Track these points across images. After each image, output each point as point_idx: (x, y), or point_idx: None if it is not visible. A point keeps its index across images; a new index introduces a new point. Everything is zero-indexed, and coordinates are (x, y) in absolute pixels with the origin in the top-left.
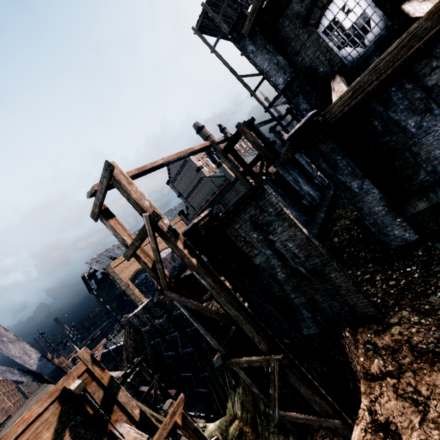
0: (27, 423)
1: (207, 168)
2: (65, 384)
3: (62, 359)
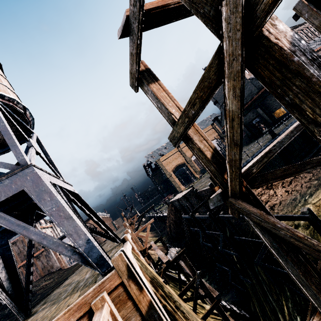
0: None
1: (247, 70)
2: (91, 305)
3: (124, 223)
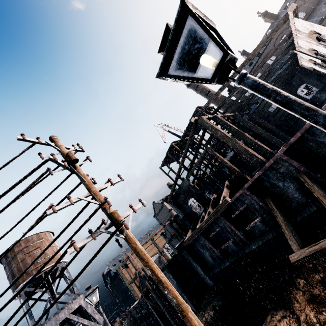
0: None
1: None
2: None
3: None
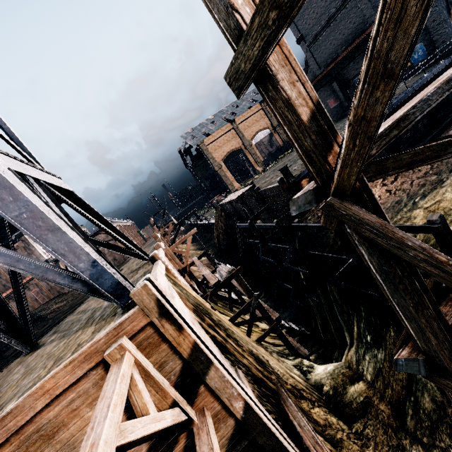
0: (50, 395)
1: None
2: (105, 356)
3: (155, 234)
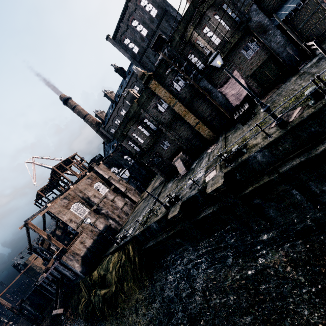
0: None
1: None
2: None
3: None
